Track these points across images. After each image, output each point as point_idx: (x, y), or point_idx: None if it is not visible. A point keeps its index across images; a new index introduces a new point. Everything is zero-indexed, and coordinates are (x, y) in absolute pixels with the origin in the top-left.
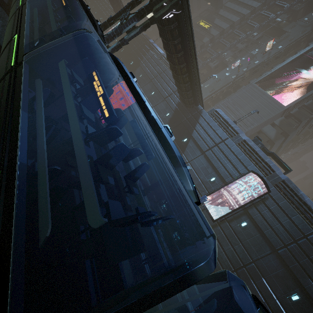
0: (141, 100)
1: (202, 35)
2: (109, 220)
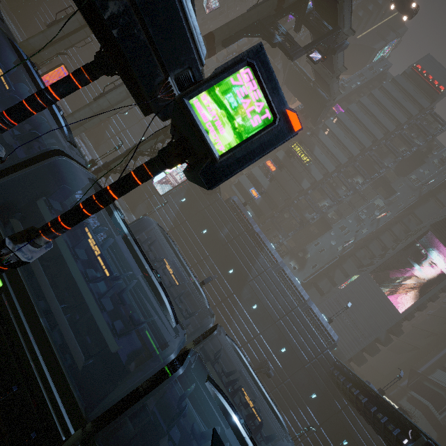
0: None
1: (299, 173)
2: None
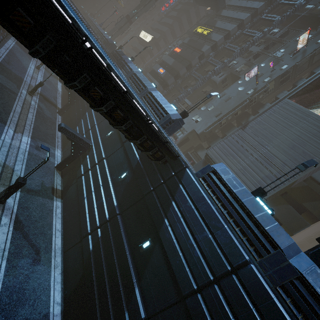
0: None
1: (200, 43)
2: None
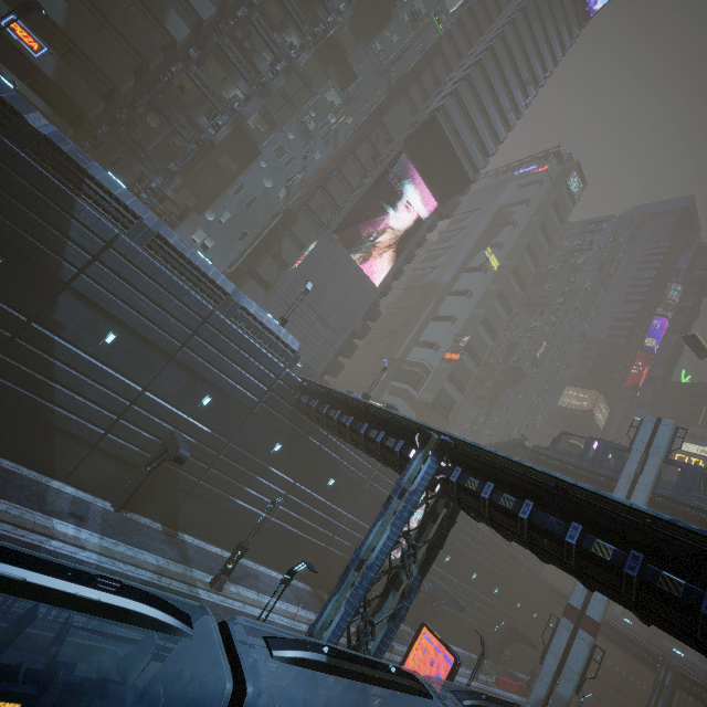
0: None
1: None
2: None
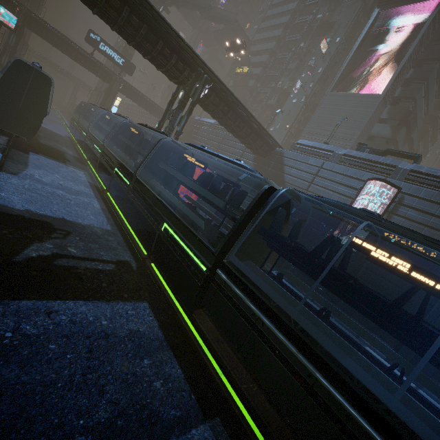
0: (215, 155)
1: (245, 81)
2: (227, 204)
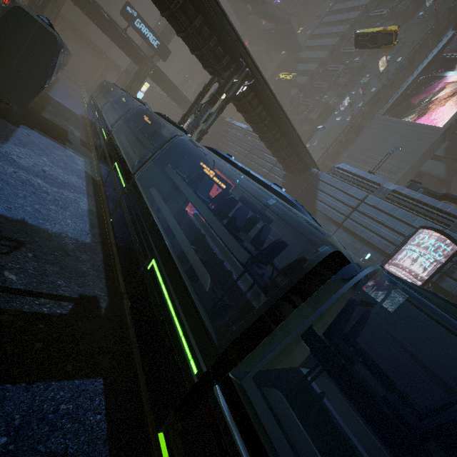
0: (245, 171)
1: (287, 89)
2: (252, 256)
